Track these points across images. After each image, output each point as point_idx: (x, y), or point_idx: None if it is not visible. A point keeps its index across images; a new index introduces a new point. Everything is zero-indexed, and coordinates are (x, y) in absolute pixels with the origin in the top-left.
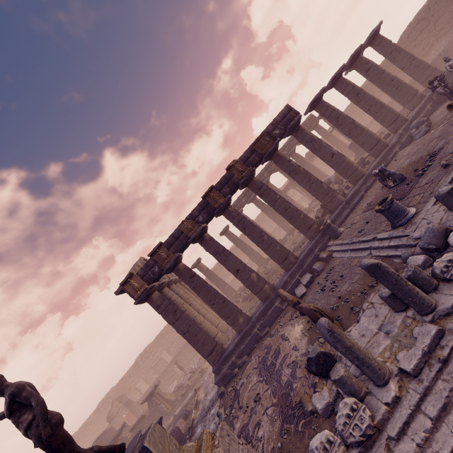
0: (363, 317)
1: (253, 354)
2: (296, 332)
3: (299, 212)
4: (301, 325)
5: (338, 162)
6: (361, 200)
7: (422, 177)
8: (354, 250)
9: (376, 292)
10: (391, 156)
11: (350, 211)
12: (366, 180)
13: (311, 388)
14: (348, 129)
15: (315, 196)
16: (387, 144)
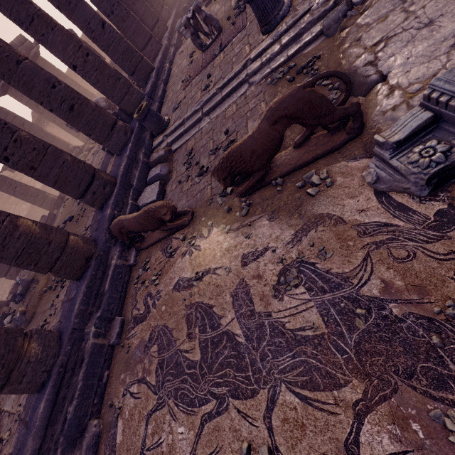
0: (391, 59)
1: (114, 394)
2: (216, 244)
3: (83, 96)
4: (217, 228)
5: (115, 38)
6: (166, 94)
7: (248, 8)
8: (215, 107)
9: (357, 43)
10: (172, 54)
11: (159, 104)
12: (158, 75)
13: (450, 233)
14: (109, 2)
15: (99, 82)
16: (161, 43)
